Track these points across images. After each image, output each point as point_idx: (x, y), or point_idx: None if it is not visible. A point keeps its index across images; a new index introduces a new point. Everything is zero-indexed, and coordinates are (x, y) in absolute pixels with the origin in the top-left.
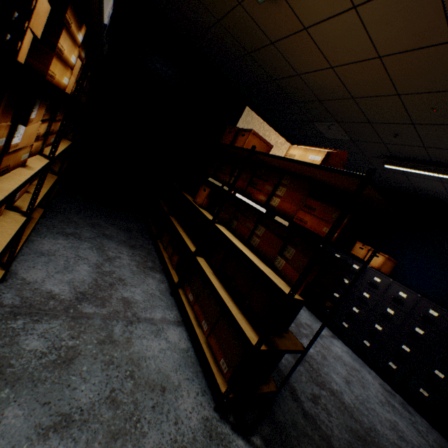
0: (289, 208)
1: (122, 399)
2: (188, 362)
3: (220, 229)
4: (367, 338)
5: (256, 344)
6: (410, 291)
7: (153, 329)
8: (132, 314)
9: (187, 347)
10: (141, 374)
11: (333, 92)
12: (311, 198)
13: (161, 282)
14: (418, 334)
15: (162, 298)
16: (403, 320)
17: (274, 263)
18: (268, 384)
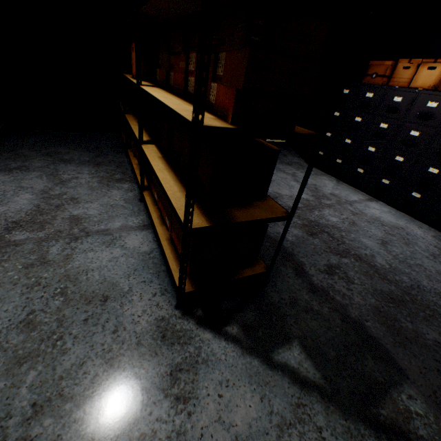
0: None
1: (43, 319)
2: (148, 265)
3: (144, 88)
4: (416, 189)
5: (184, 223)
6: None
7: (106, 240)
8: (80, 230)
9: (151, 249)
10: (76, 289)
11: None
12: None
13: (129, 191)
14: None
15: (126, 207)
16: None
17: (209, 100)
18: (253, 267)
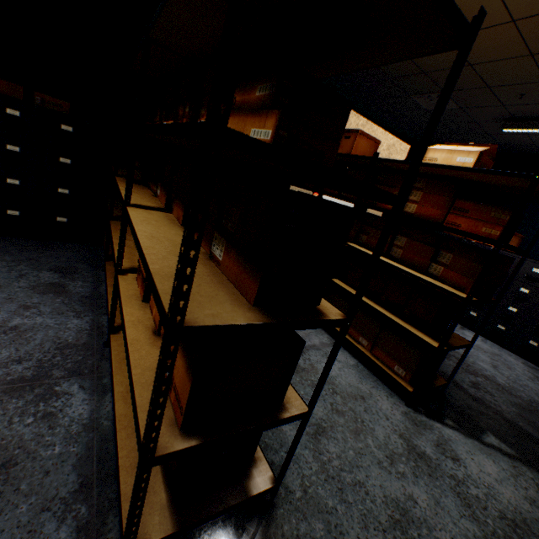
0: (431, 212)
1: (342, 409)
2: (364, 375)
3: (356, 247)
4: (500, 322)
5: (439, 346)
6: None
7: (321, 353)
8: None
9: (355, 363)
10: (339, 389)
11: (445, 62)
12: (460, 200)
13: None
14: None
15: None
16: None
17: (428, 271)
18: (438, 379)
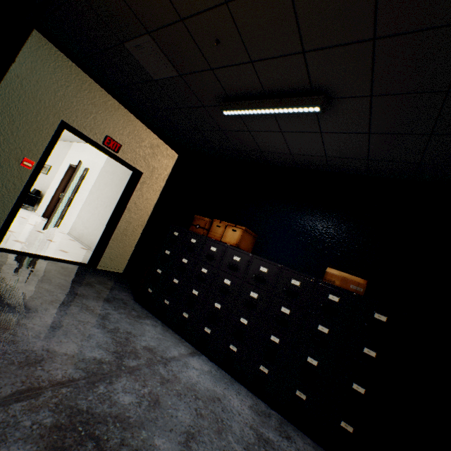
0: None
1: None
2: None
3: None
4: (233, 341)
5: None
6: (271, 263)
7: None
8: None
9: None
10: None
11: None
12: None
13: None
14: (285, 316)
15: None
16: (268, 303)
17: None
18: None
